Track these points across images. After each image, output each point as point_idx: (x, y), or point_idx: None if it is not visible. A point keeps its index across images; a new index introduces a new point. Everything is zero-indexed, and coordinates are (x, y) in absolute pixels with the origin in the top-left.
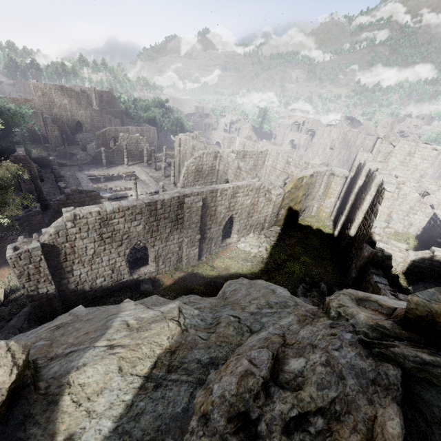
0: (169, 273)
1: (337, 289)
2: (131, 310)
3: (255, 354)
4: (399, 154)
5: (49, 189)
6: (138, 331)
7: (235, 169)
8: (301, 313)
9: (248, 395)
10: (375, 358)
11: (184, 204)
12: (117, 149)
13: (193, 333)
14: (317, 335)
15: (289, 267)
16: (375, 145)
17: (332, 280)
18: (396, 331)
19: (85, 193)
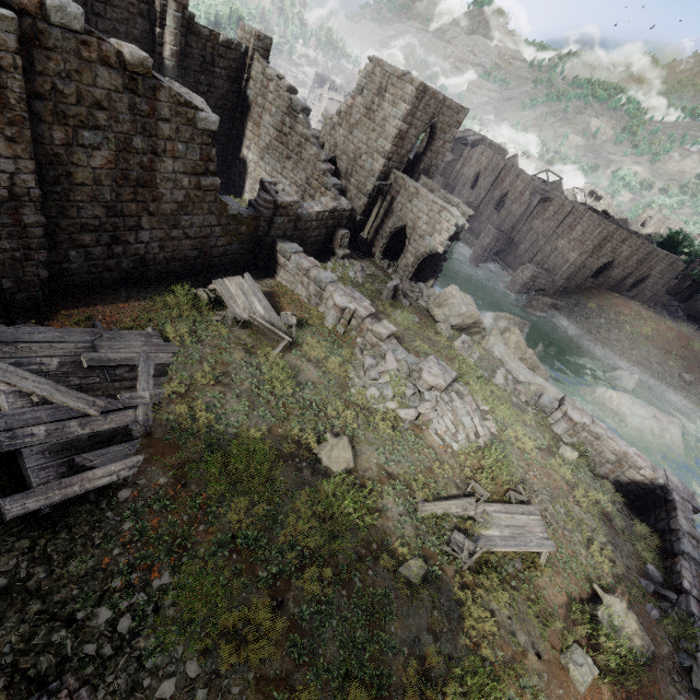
0: None
1: None
2: None
3: None
4: (367, 89)
5: None
6: None
7: None
8: None
9: None
10: None
11: None
12: None
13: None
14: None
15: None
16: None
17: None
18: None
19: None
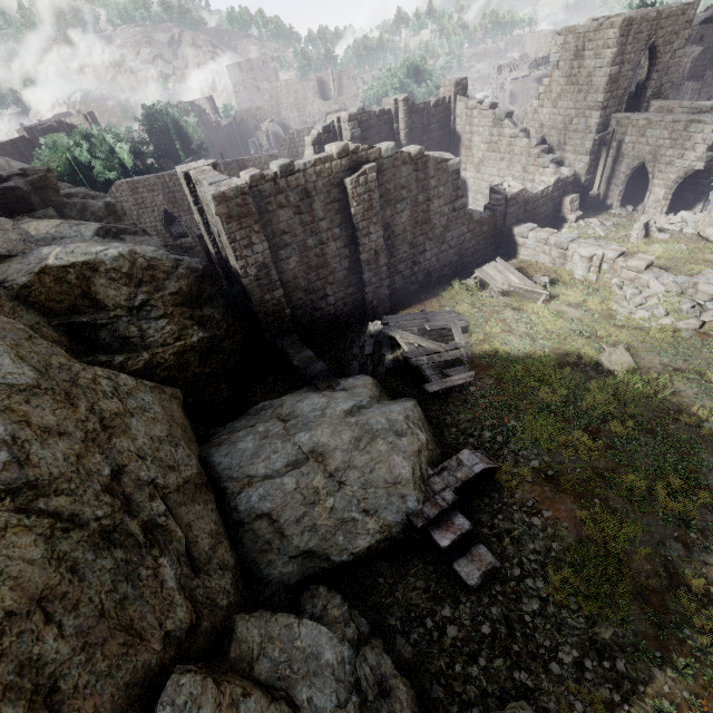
0: None
1: None
2: None
3: None
4: (563, 60)
5: None
6: None
7: None
8: None
9: None
10: None
11: None
12: None
13: None
14: None
15: None
16: None
17: None
18: None
19: None
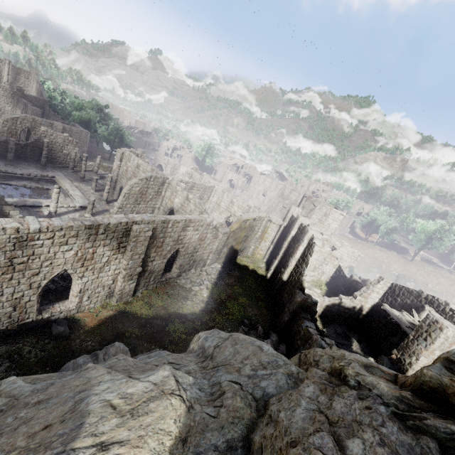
0: (94, 312)
1: (273, 332)
2: (107, 382)
3: (318, 441)
4: (318, 213)
5: None
6: (134, 416)
7: (183, 199)
8: (318, 381)
9: None
10: (412, 431)
11: (131, 232)
12: (33, 145)
13: (199, 409)
14: (355, 410)
15: (228, 307)
16: (301, 201)
17: (266, 322)
18: (417, 401)
19: None
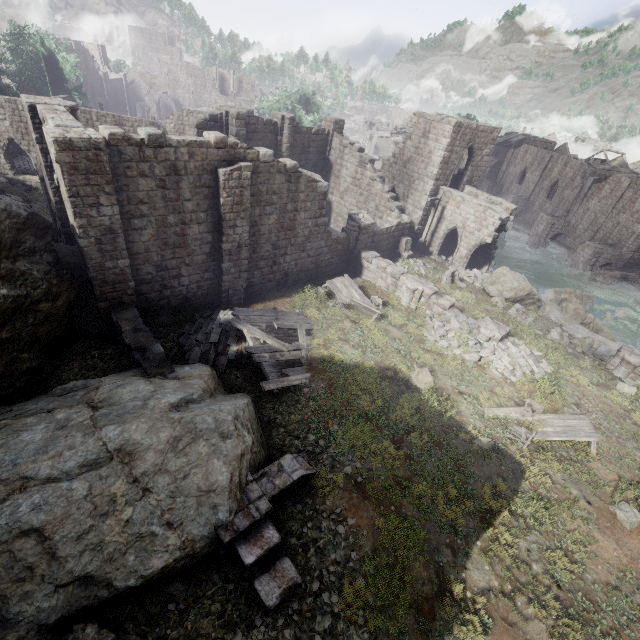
0: None
1: None
2: None
3: None
4: (414, 135)
5: None
6: None
7: None
8: None
9: None
10: None
11: None
12: None
13: None
14: None
15: None
16: None
17: None
18: None
19: None
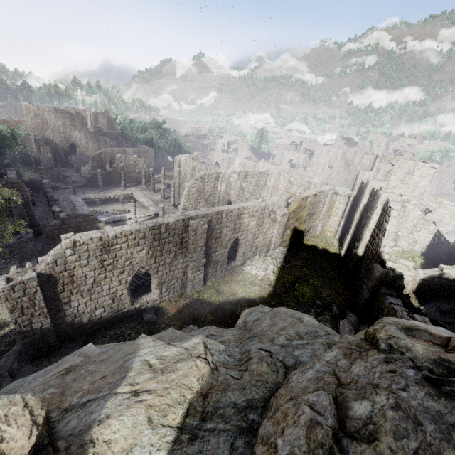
0: (173, 301)
1: (350, 312)
2: (150, 347)
3: (313, 398)
4: (399, 173)
5: (42, 213)
6: (163, 373)
7: (237, 189)
8: (345, 346)
9: (321, 451)
10: (448, 398)
11: (189, 227)
12: (114, 171)
13: (223, 371)
14: (374, 373)
15: (298, 289)
16: (374, 163)
17: (343, 302)
18: None
19: (81, 218)
